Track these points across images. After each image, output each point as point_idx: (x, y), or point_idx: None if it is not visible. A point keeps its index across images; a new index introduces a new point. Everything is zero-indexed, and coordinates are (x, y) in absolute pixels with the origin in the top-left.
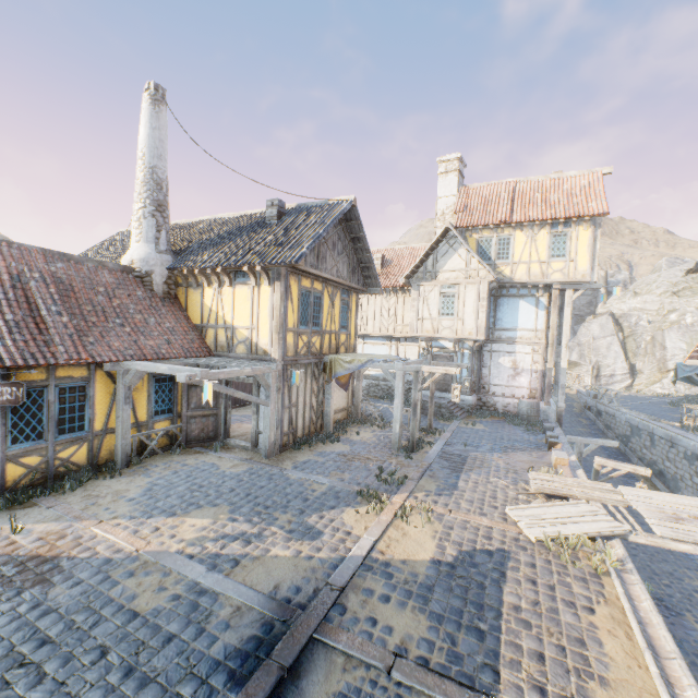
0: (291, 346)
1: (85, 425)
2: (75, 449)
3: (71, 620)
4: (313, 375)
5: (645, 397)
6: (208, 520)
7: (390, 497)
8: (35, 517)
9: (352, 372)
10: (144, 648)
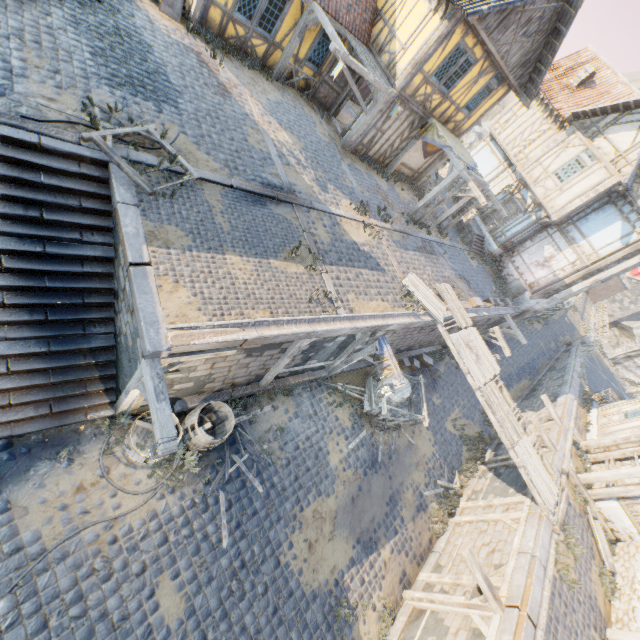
0: (414, 87)
1: (272, 32)
2: (260, 44)
3: (228, 121)
4: (411, 124)
5: (618, 383)
6: (291, 142)
7: (372, 219)
8: (229, 67)
9: (441, 150)
10: (244, 152)
